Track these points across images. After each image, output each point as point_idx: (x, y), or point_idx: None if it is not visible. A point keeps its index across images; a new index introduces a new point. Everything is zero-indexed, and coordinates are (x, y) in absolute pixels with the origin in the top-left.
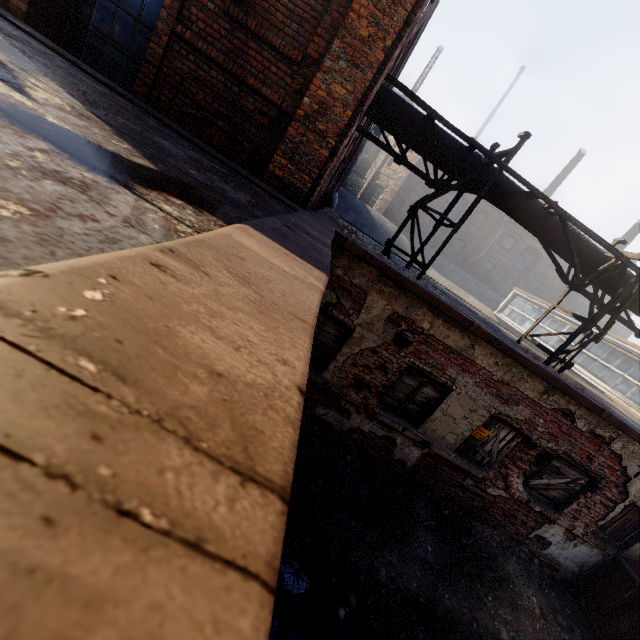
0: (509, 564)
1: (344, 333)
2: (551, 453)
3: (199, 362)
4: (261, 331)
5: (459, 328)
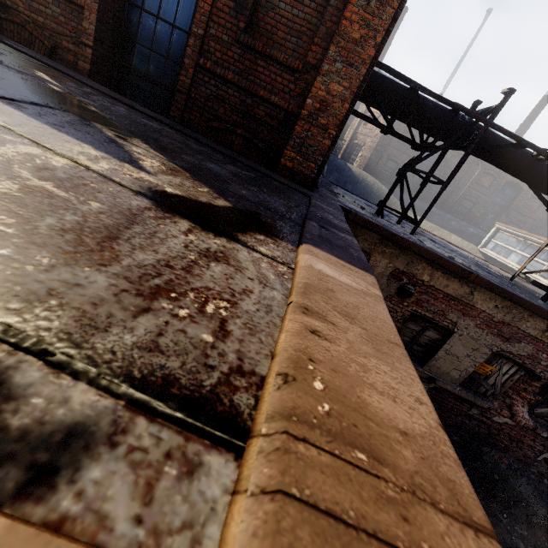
0: (520, 484)
1: None
2: None
3: (391, 425)
4: (390, 372)
5: (458, 278)
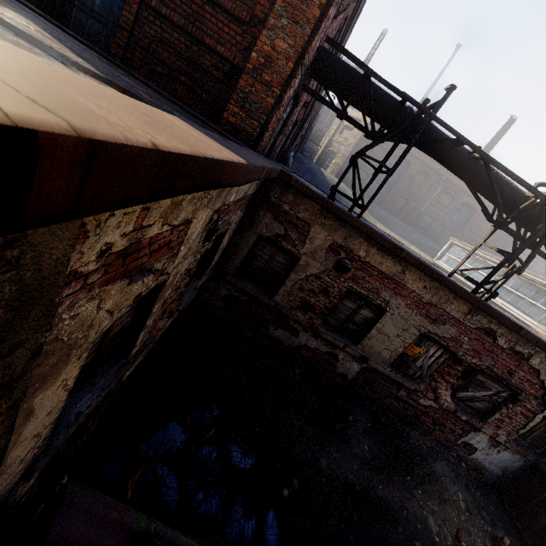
0: (438, 465)
1: (292, 262)
2: (475, 368)
3: (46, 83)
4: (137, 122)
5: (391, 256)
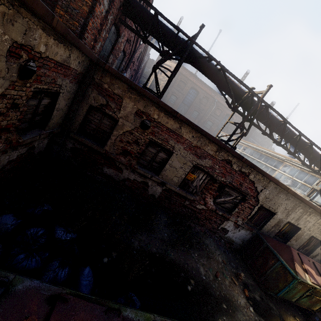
0: (208, 241)
1: (114, 124)
2: (224, 183)
3: None
4: None
5: (172, 117)
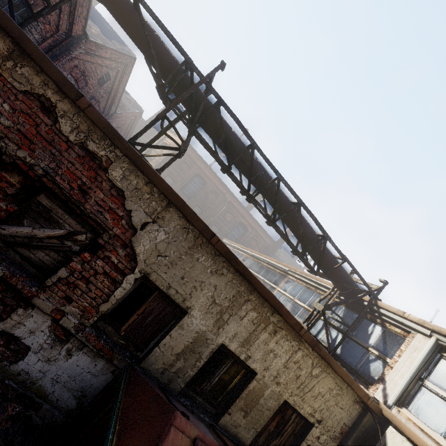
0: None
1: None
2: (28, 172)
3: None
4: None
5: None
